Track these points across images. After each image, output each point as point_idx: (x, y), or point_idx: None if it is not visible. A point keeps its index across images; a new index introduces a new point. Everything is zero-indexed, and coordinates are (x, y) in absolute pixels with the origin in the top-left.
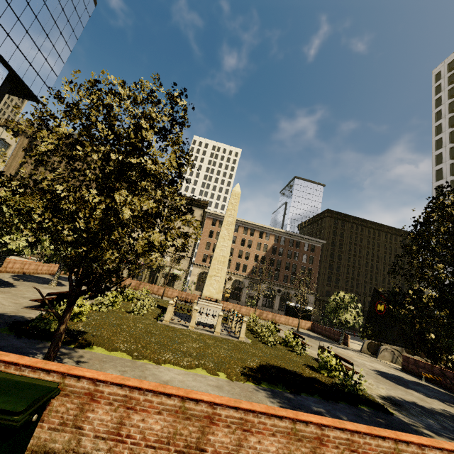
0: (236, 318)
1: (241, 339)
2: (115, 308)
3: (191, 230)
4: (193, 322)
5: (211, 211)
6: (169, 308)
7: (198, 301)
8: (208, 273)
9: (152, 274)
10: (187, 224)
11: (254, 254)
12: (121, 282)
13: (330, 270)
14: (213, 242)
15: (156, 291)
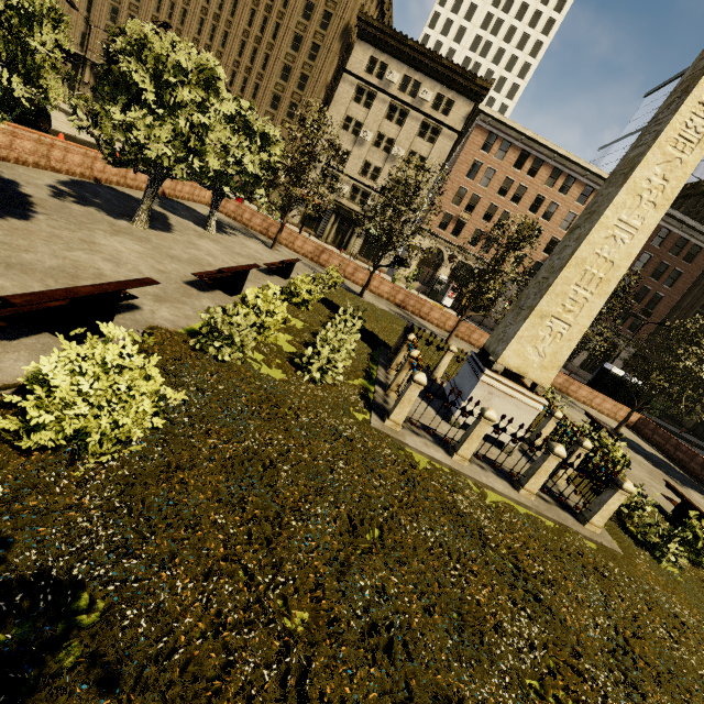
0: (553, 426)
1: (591, 528)
2: (264, 336)
3: (434, 151)
4: (469, 448)
5: (491, 112)
6: (412, 392)
7: (479, 371)
8: (539, 304)
9: (341, 230)
10: (429, 136)
11: (550, 236)
12: (288, 239)
13: (702, 310)
14: (473, 191)
15: (350, 274)
